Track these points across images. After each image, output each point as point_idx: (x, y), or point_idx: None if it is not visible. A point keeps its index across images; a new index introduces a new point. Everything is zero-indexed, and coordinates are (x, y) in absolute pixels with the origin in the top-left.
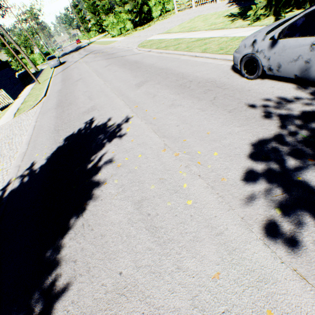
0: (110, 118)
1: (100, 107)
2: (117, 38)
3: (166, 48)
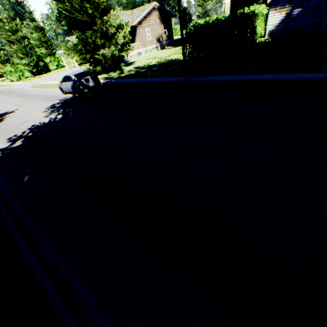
0: (9, 111)
1: (3, 110)
2: (16, 82)
3: (46, 88)
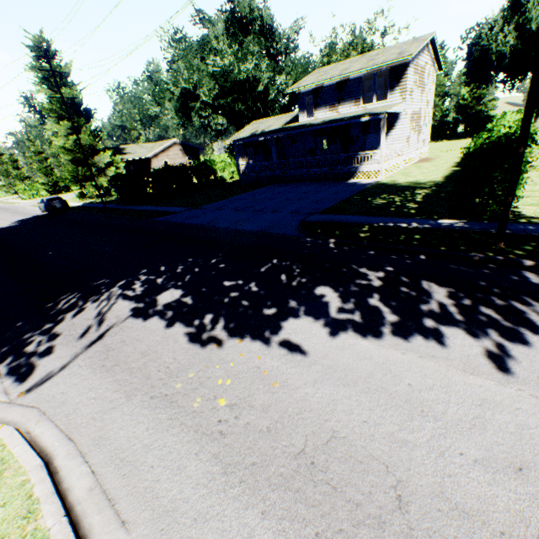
0: None
1: None
2: (26, 201)
3: None
